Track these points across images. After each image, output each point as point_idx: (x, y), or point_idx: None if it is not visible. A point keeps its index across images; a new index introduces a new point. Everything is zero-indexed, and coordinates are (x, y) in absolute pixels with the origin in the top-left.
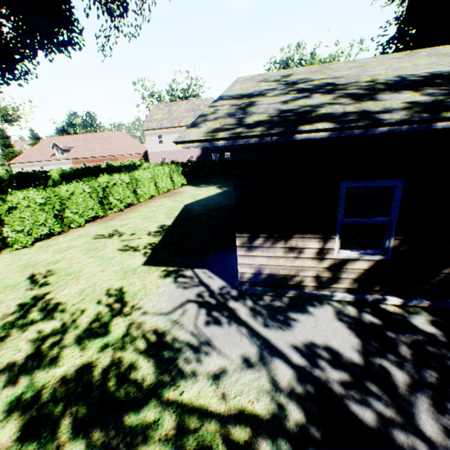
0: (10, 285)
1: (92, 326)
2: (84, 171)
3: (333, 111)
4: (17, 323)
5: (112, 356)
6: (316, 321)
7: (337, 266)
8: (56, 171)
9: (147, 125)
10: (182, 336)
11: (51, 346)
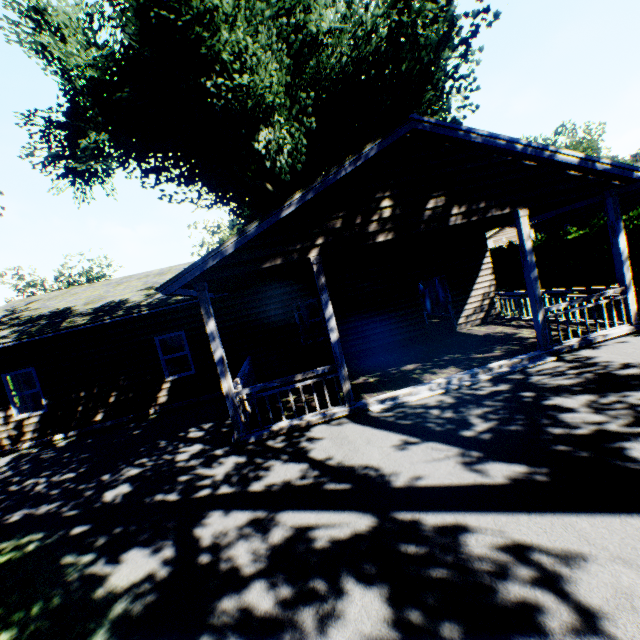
0: None
1: None
2: None
3: None
4: None
5: None
6: None
7: (22, 425)
8: None
9: None
10: None
11: None
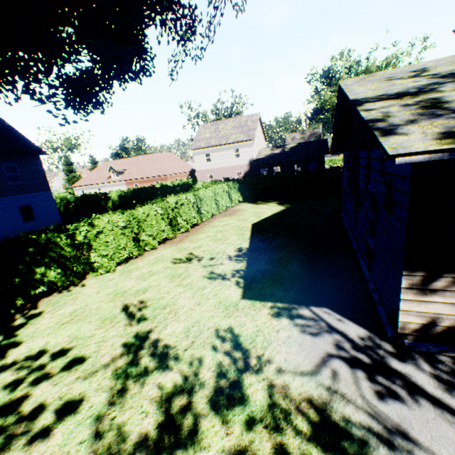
0: (107, 318)
1: (220, 385)
2: (139, 192)
3: None
4: (131, 371)
5: (270, 441)
6: None
7: None
8: (115, 192)
9: (195, 144)
10: (354, 416)
11: (182, 413)
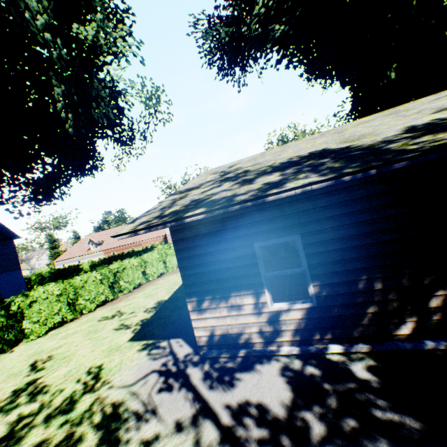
0: (14, 373)
1: (63, 404)
2: (109, 260)
3: (218, 197)
4: (5, 408)
5: (68, 431)
6: (259, 378)
7: (276, 319)
8: (87, 263)
9: None
10: (134, 406)
11: (23, 427)
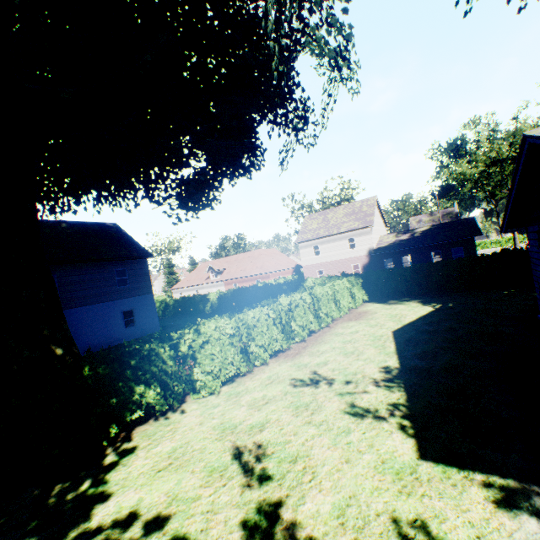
0: (215, 468)
1: None
2: (240, 292)
3: None
4: None
5: None
6: None
7: None
8: (214, 293)
9: (300, 237)
10: None
11: None
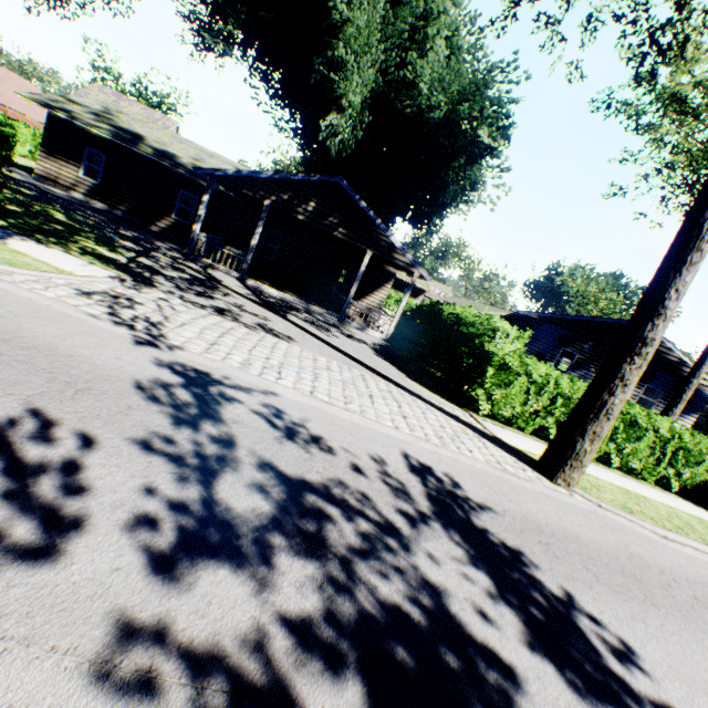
0: None
1: None
2: None
3: (78, 116)
4: None
5: None
6: (58, 191)
7: (81, 182)
8: None
9: None
10: None
11: None
